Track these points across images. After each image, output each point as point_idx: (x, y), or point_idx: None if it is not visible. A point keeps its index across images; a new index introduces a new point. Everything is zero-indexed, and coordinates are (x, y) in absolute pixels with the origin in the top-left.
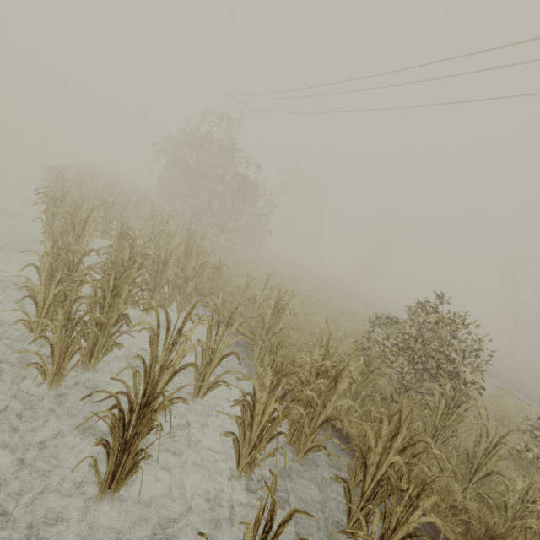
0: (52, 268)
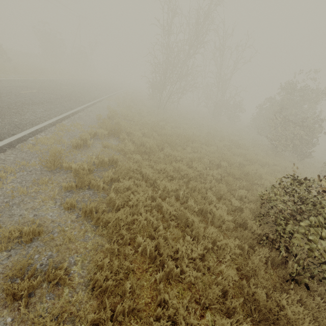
0: None
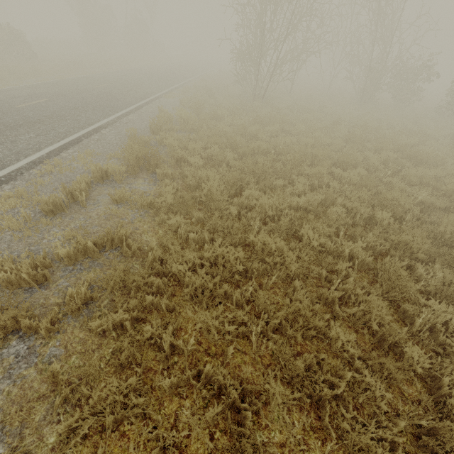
0: None
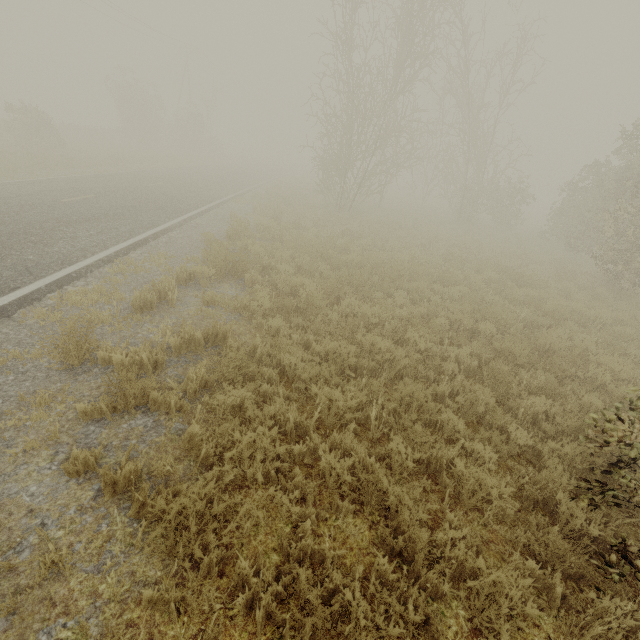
0: None
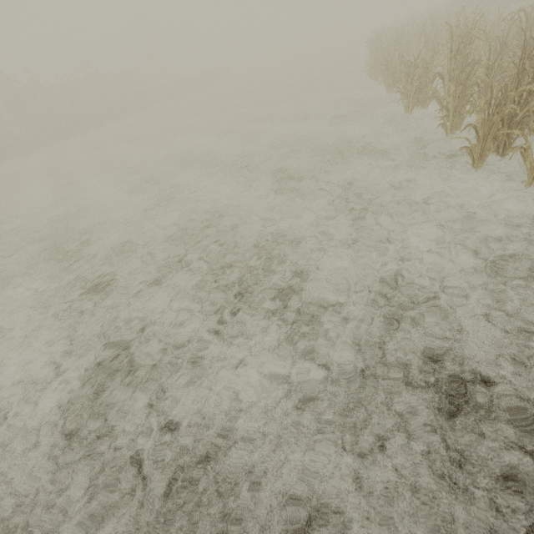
0: (372, 53)
